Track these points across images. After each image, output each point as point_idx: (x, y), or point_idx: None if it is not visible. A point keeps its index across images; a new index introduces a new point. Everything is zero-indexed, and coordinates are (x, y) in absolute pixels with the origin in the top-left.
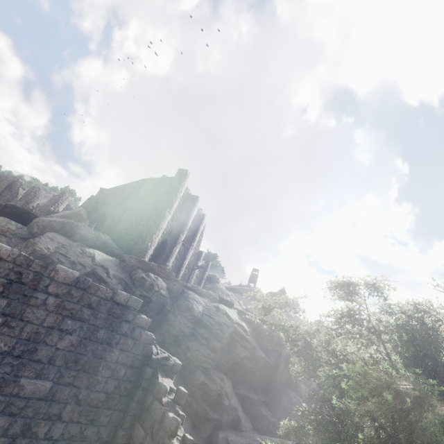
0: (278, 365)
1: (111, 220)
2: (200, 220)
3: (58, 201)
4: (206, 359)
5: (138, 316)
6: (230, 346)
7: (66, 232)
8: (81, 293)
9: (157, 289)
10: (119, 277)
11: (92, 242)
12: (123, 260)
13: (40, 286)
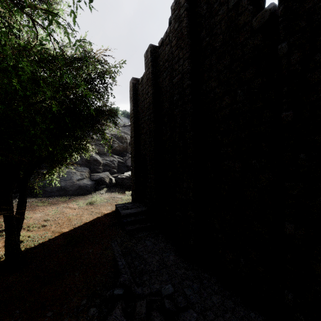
0: None
1: None
2: None
3: None
4: None
5: None
6: None
7: None
8: None
9: None
10: None
11: None
12: None
13: None
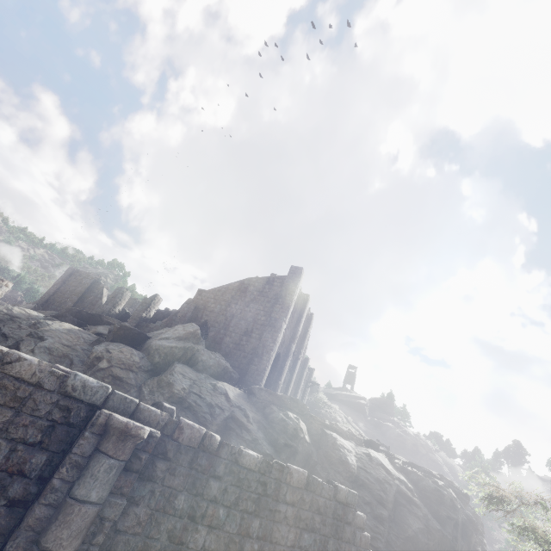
0: (456, 539)
1: (215, 331)
2: (308, 322)
3: (150, 305)
4: (374, 533)
5: (356, 514)
6: (396, 512)
7: (187, 359)
8: (310, 496)
9: (302, 435)
10: (257, 419)
11: (214, 370)
12: (252, 393)
13: (280, 495)
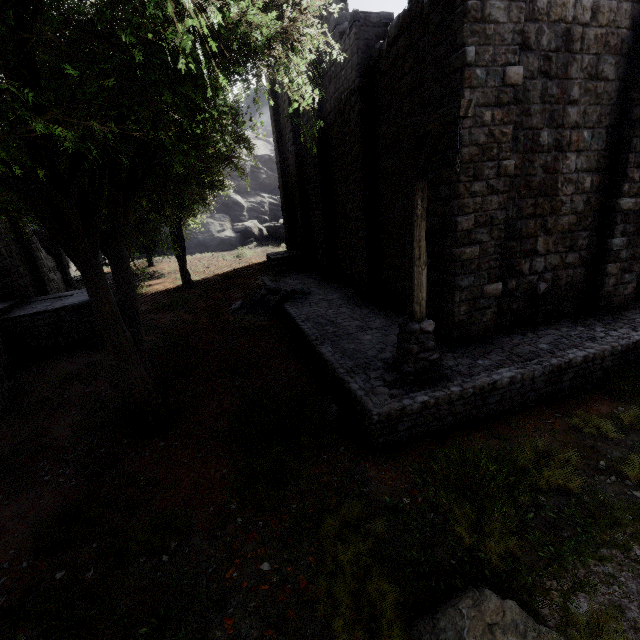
0: None
1: None
2: None
3: None
4: None
5: None
6: None
7: None
8: None
9: None
10: None
11: None
12: None
13: None
